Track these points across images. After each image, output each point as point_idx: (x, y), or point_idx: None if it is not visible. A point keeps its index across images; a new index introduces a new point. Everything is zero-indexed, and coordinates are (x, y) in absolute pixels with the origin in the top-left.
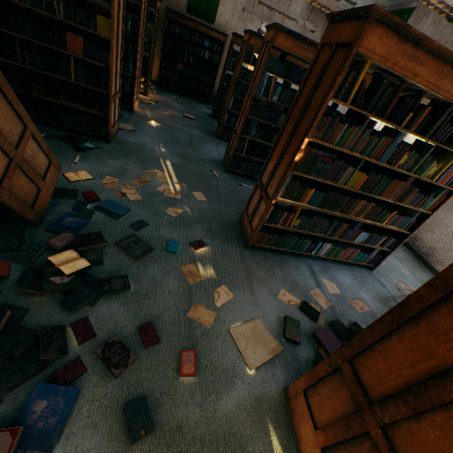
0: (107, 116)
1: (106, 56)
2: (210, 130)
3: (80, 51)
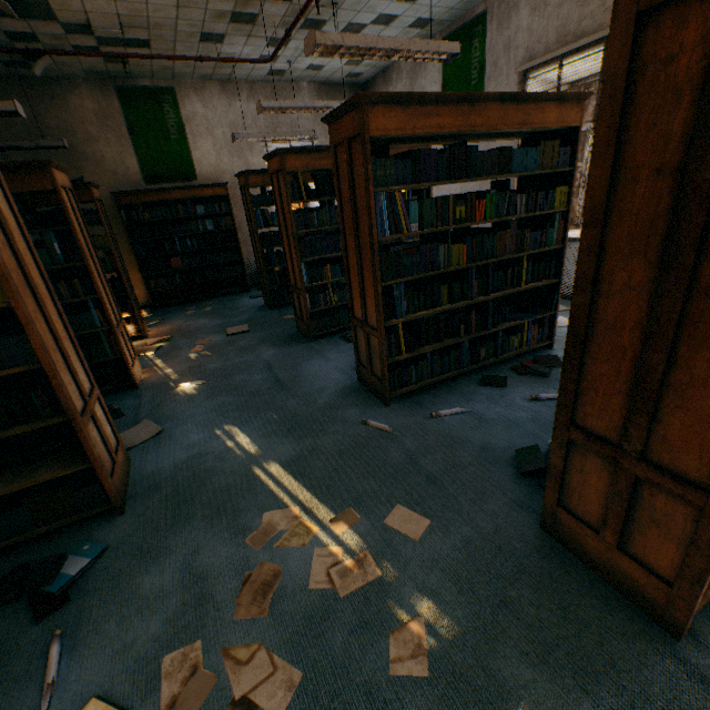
0: (88, 464)
1: (21, 345)
2: (287, 333)
3: None
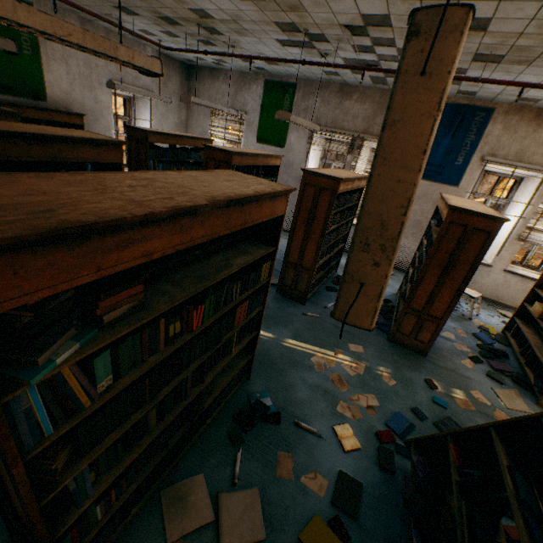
0: (252, 354)
1: (261, 298)
2: None
3: (243, 315)
